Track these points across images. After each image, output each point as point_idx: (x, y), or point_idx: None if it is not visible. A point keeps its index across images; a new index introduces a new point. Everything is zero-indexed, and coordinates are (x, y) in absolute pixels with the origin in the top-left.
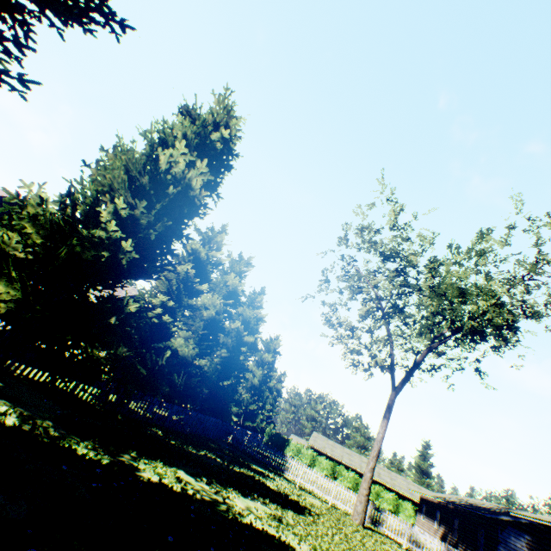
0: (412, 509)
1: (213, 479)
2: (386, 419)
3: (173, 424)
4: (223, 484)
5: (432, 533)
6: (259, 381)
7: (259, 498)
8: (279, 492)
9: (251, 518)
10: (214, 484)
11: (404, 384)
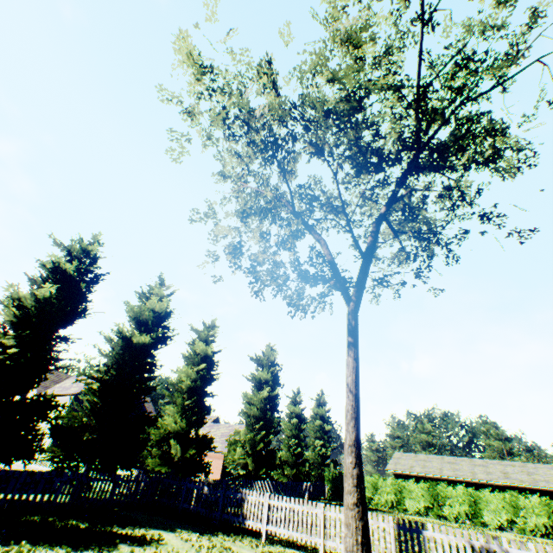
0: None
1: None
2: (350, 350)
3: None
4: None
5: None
6: (262, 409)
7: None
8: None
9: None
10: None
11: (360, 285)
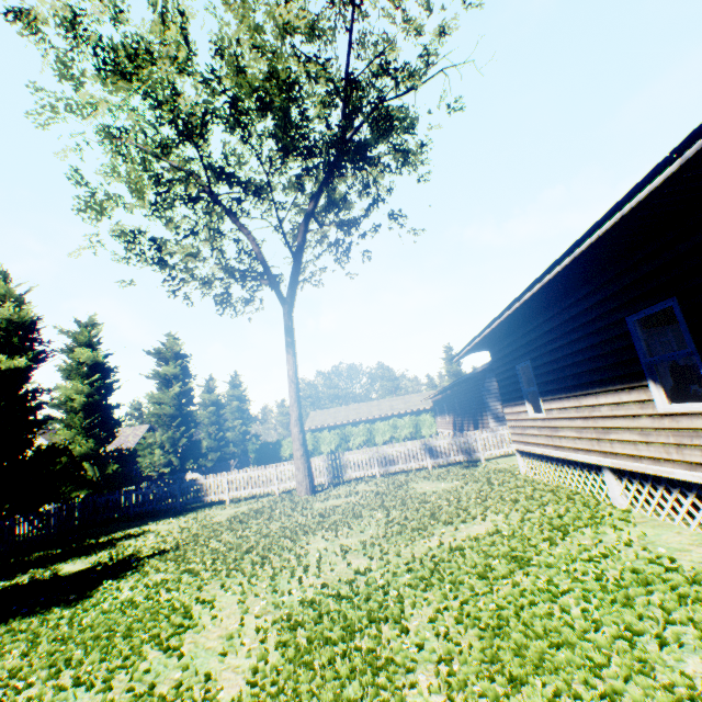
0: (431, 417)
1: None
2: (290, 349)
3: None
4: None
5: (448, 427)
6: (177, 407)
7: None
8: (84, 571)
9: None
10: None
11: (294, 287)
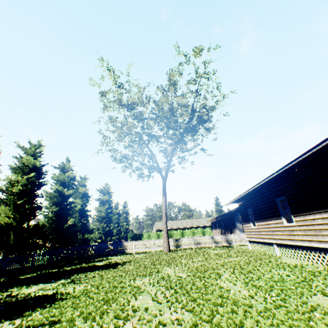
0: (210, 229)
1: (16, 287)
2: (164, 195)
3: (14, 268)
4: (26, 285)
5: (218, 234)
6: (106, 213)
7: (67, 277)
8: (104, 264)
9: (33, 294)
10: (14, 289)
11: (167, 173)
